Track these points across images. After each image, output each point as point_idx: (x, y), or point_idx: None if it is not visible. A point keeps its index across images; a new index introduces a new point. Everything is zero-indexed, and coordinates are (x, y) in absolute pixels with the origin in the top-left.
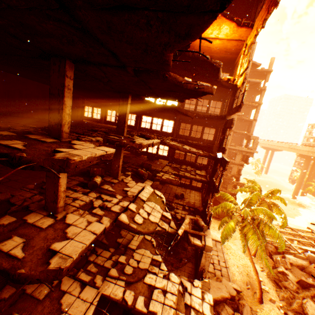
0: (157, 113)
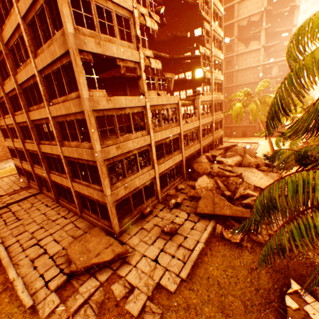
0: (179, 52)
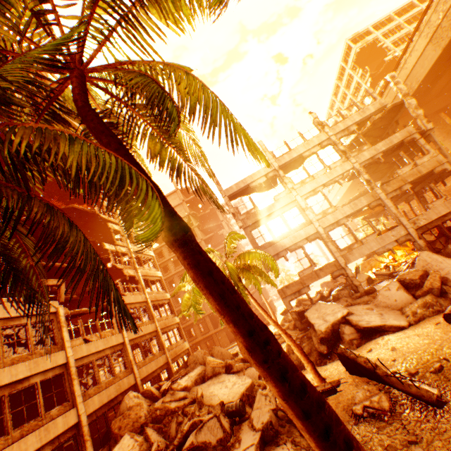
0: None
